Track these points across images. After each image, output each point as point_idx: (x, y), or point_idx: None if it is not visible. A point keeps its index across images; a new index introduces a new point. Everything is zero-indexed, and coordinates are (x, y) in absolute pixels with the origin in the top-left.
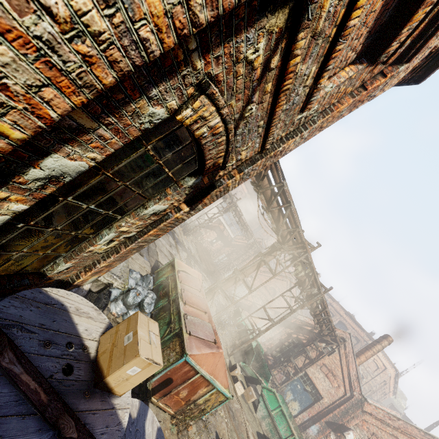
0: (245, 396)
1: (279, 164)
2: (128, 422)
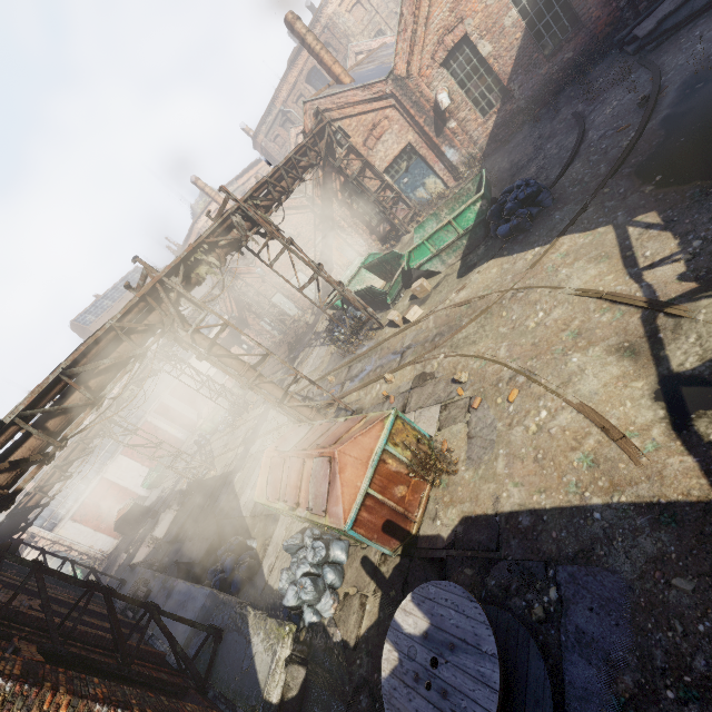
0: (424, 295)
1: None
2: (400, 674)
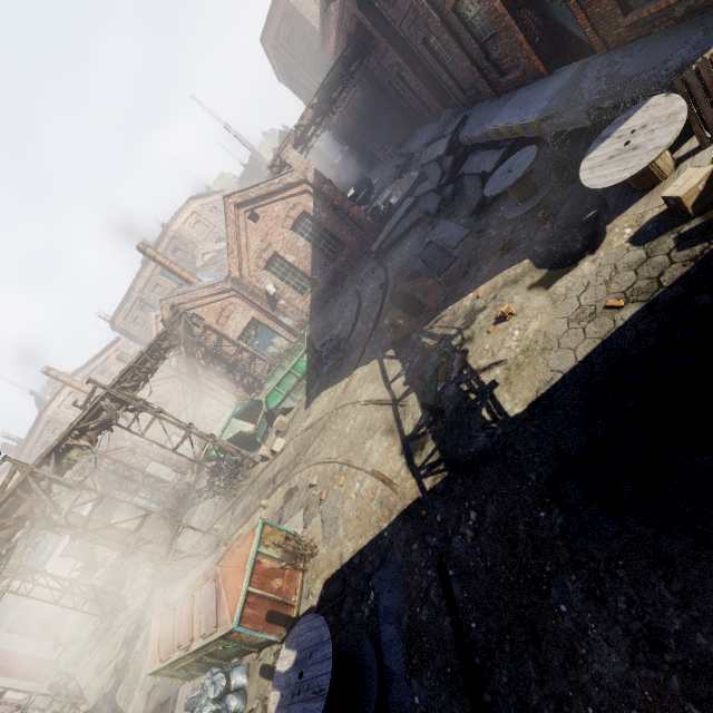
0: (285, 428)
1: None
2: (282, 704)
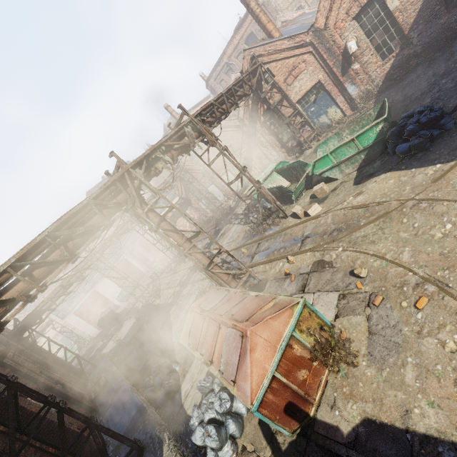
0: (322, 195)
1: None
2: None
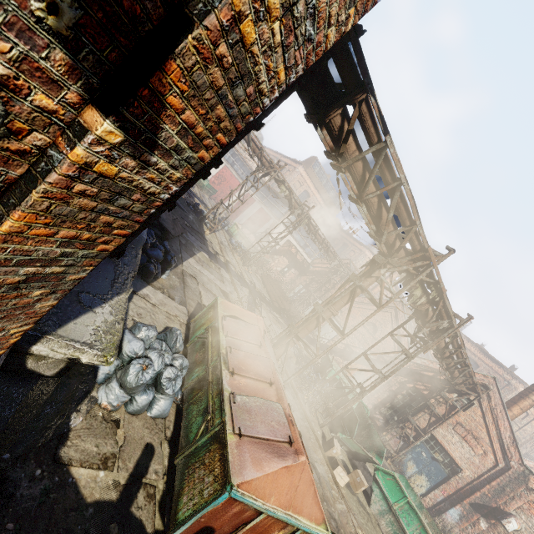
0: (351, 483)
1: (376, 101)
2: None
